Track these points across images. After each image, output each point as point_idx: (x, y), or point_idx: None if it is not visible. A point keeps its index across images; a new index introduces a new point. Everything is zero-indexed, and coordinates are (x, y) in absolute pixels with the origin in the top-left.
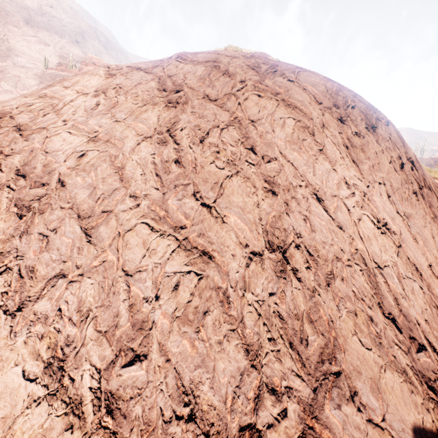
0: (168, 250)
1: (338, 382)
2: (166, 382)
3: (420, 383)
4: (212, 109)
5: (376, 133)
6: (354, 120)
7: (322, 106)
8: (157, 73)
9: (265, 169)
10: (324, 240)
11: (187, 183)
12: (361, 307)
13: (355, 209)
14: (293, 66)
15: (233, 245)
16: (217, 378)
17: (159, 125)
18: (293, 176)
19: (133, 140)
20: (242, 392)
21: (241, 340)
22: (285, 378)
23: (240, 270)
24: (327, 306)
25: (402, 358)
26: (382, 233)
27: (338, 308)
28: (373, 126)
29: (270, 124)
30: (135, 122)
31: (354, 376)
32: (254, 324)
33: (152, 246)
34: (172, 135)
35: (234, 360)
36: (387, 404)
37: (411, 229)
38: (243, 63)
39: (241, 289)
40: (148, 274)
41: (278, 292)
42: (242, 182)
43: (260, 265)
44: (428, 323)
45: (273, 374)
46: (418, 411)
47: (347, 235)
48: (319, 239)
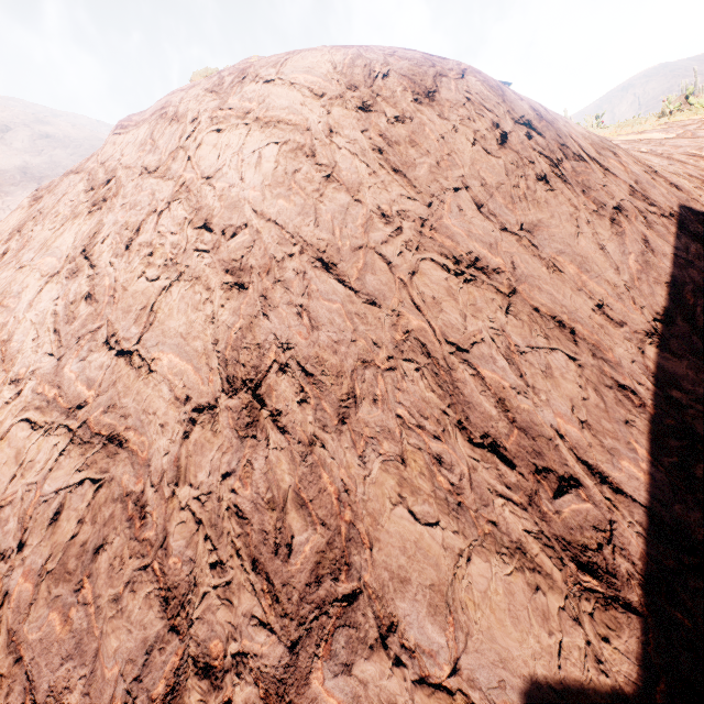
0: (54, 453)
1: (351, 614)
2: (8, 703)
3: (560, 564)
4: (150, 187)
5: (437, 102)
6: (389, 96)
7: (326, 98)
8: (88, 167)
9: (228, 250)
10: (338, 338)
11: (97, 327)
12: (416, 443)
13: (403, 256)
14: (283, 54)
15: (163, 407)
16: (101, 672)
17: (74, 248)
18: (277, 243)
19: (33, 289)
20: (144, 688)
21: (158, 582)
22: (236, 635)
23: (172, 449)
24: (338, 465)
25: (515, 522)
26: (468, 281)
27: (362, 461)
28: (428, 91)
29: (236, 169)
30: (42, 259)
31: (392, 592)
32: (186, 543)
33: (29, 455)
34: (89, 255)
35: (139, 626)
36: (468, 634)
37: (541, 250)
38: (201, 89)
39: (170, 483)
40: (15, 507)
41: (239, 468)
42: (187, 289)
43: (210, 428)
44: (590, 426)
45: (211, 634)
46: (550, 629)
47: (386, 311)
48: (326, 340)
